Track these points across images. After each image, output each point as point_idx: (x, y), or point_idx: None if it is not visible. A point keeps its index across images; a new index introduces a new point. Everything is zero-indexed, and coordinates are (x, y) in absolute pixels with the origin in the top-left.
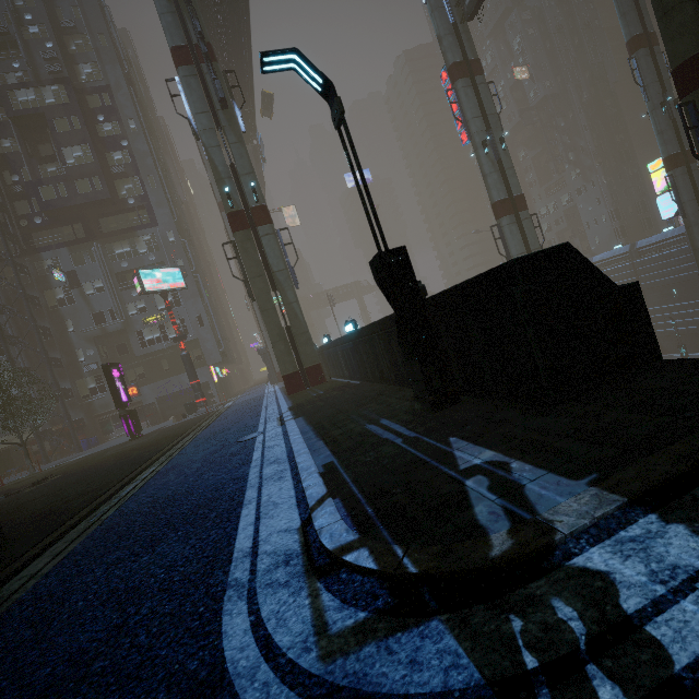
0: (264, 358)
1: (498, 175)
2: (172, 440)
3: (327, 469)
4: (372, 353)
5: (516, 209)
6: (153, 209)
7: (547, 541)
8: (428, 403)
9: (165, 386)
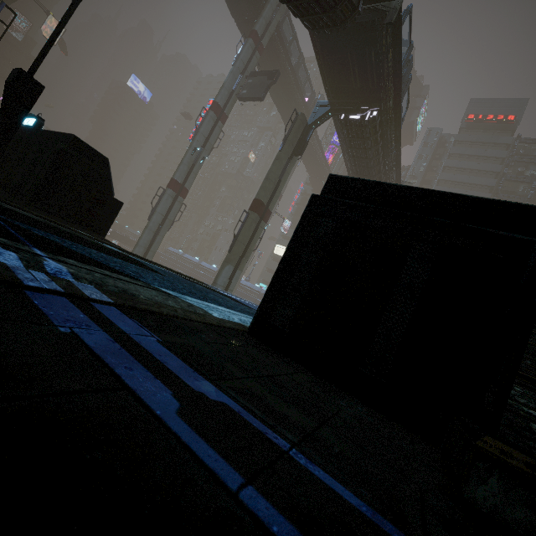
0: None
1: (188, 169)
2: None
3: None
4: None
5: (180, 192)
6: None
7: None
8: None
9: None
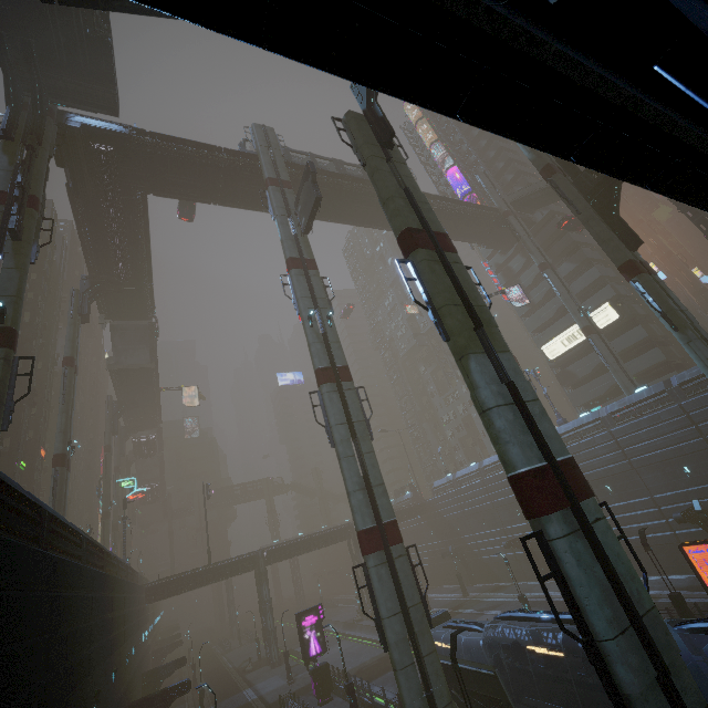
0: None
1: (322, 345)
2: None
3: None
4: None
5: (338, 378)
6: None
7: None
8: None
9: None
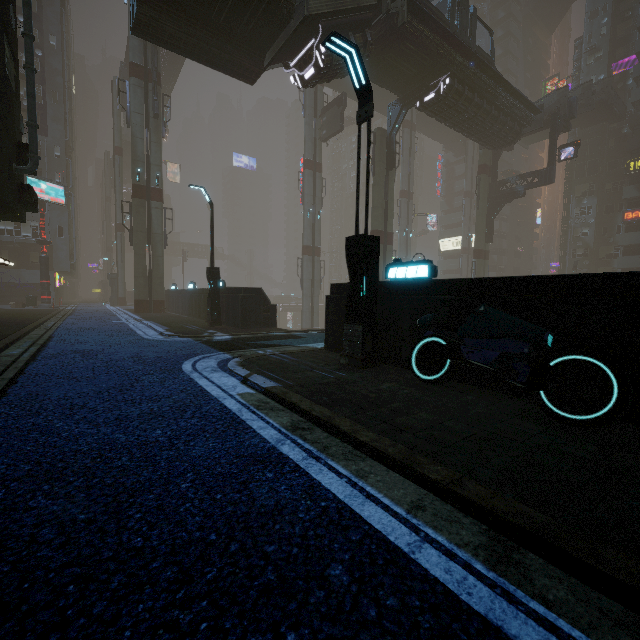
0: (112, 283)
1: (311, 231)
2: (43, 315)
3: (167, 329)
4: (199, 302)
5: (314, 254)
6: (47, 120)
7: (211, 335)
8: (210, 323)
9: (2, 274)
